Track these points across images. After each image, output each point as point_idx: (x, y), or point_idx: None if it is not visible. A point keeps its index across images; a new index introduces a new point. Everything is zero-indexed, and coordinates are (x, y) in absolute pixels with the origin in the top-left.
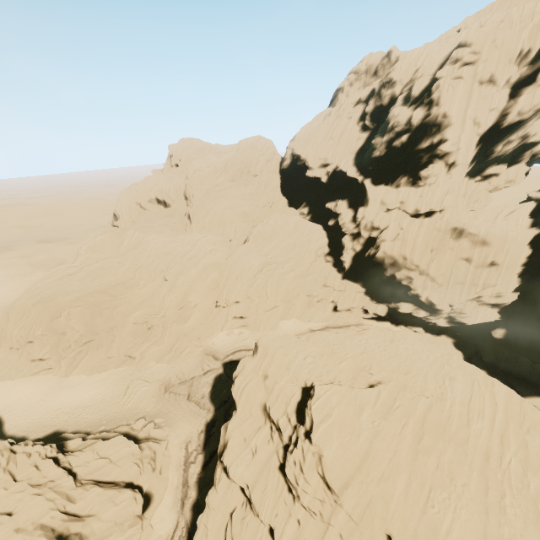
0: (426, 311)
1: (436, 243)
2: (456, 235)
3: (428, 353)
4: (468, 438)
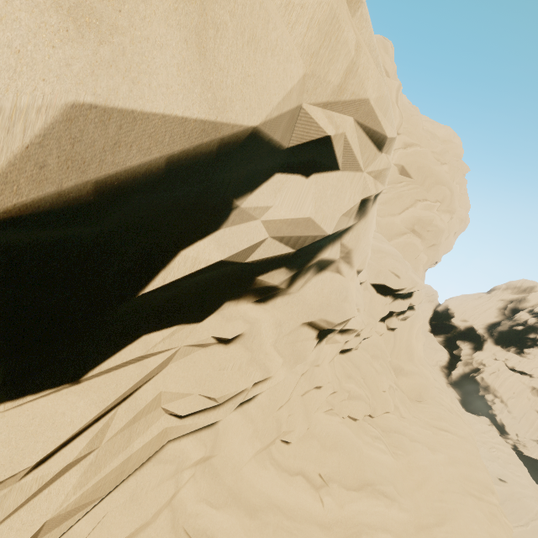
0: (497, 429)
1: (518, 389)
2: (534, 392)
3: (481, 421)
4: (479, 434)
